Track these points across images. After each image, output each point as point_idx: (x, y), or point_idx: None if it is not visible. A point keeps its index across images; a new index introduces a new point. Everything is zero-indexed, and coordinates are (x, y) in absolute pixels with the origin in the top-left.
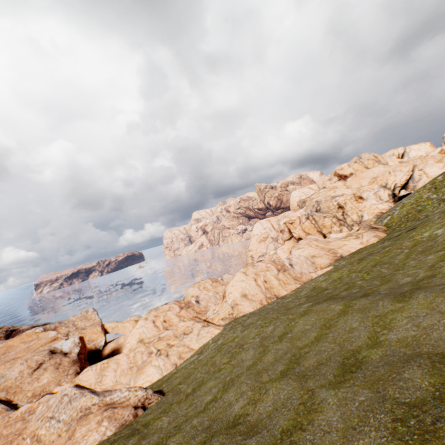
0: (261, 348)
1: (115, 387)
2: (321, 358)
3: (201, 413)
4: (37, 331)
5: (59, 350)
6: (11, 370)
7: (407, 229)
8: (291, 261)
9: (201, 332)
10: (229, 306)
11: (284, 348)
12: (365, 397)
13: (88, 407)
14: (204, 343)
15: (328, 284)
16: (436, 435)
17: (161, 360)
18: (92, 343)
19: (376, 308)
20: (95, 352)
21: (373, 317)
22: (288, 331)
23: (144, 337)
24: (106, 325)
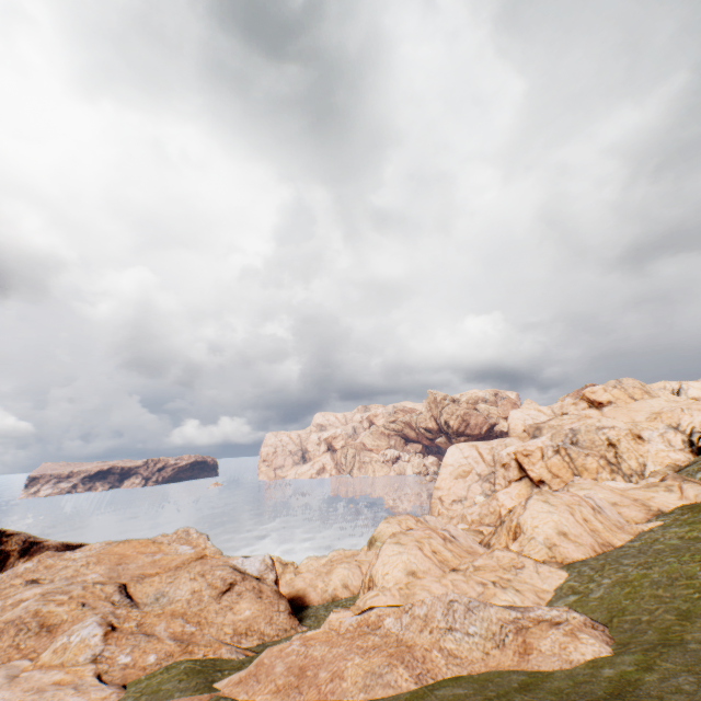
0: None
1: None
2: None
3: None
4: None
5: (242, 570)
6: (174, 586)
7: None
8: (595, 501)
9: (540, 569)
10: (543, 545)
11: None
12: None
13: (511, 620)
14: (555, 585)
15: None
16: None
17: (513, 595)
18: None
19: None
20: None
21: None
22: None
23: (416, 569)
24: None
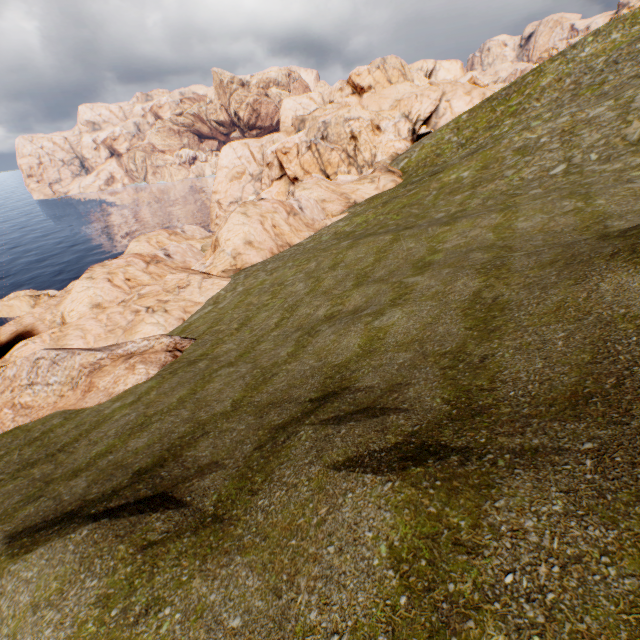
0: (312, 279)
1: None
2: (390, 269)
3: (277, 329)
4: None
5: None
6: None
7: (427, 174)
8: (301, 203)
9: (204, 284)
10: (230, 256)
11: (343, 273)
12: (449, 270)
13: (94, 363)
14: (211, 296)
15: (353, 228)
16: (505, 265)
17: (160, 317)
18: None
19: (427, 233)
20: None
21: (427, 239)
22: (339, 262)
23: (102, 301)
24: None
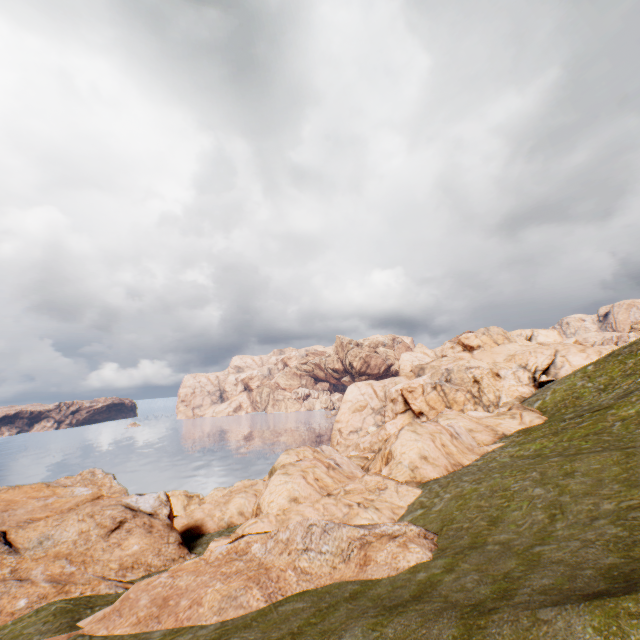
0: (549, 485)
1: None
2: None
3: (556, 521)
4: None
5: (135, 507)
6: (60, 529)
7: (578, 412)
8: (455, 429)
9: (400, 489)
10: (407, 468)
11: (589, 479)
12: None
13: (359, 537)
14: (409, 501)
15: (532, 452)
16: None
17: (373, 513)
18: None
19: None
20: None
21: None
22: (570, 471)
23: (298, 495)
24: None
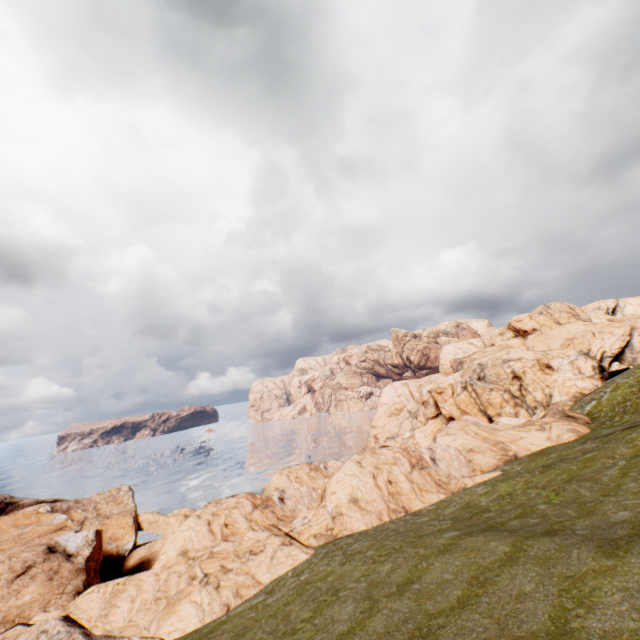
0: (367, 601)
1: (126, 631)
2: None
3: None
4: (42, 510)
5: (62, 547)
6: None
7: (623, 425)
8: (434, 453)
9: (279, 553)
10: (329, 515)
11: (405, 609)
12: None
13: None
14: (279, 574)
15: (491, 500)
16: None
17: (207, 594)
18: (114, 542)
19: (567, 561)
20: (116, 559)
21: (561, 578)
22: (414, 577)
23: (190, 547)
24: (141, 516)
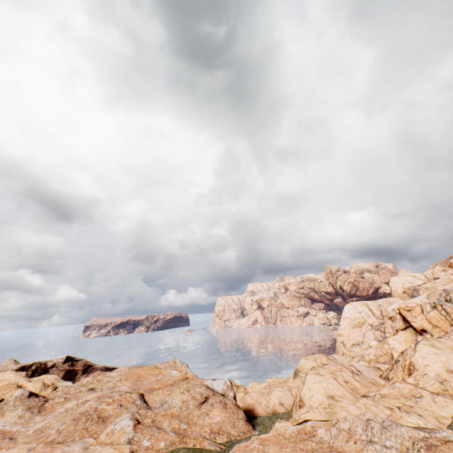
0: None
1: None
2: None
3: None
4: None
5: (212, 388)
6: (171, 397)
7: None
8: None
9: (436, 399)
10: (435, 380)
11: None
12: None
13: (420, 438)
14: (451, 412)
15: None
16: None
17: (416, 418)
18: None
19: None
20: None
21: None
22: None
23: (334, 394)
24: None
